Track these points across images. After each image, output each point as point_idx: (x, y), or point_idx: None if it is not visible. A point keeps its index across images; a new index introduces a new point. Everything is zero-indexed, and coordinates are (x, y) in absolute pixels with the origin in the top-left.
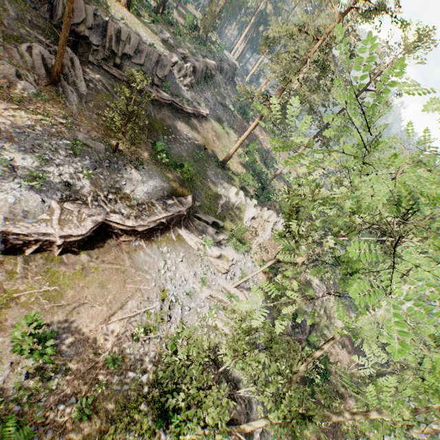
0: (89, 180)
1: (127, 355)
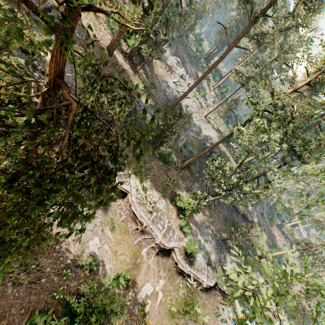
0: (214, 254)
1: None
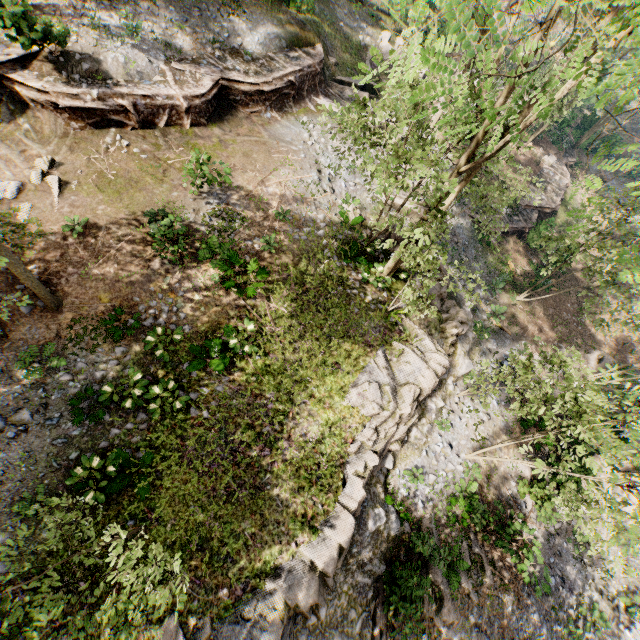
0: (185, 37)
1: (296, 215)
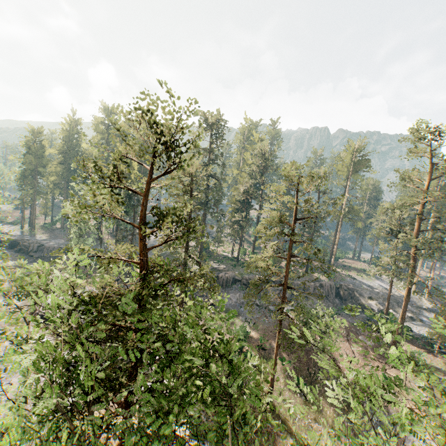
0: None
1: None
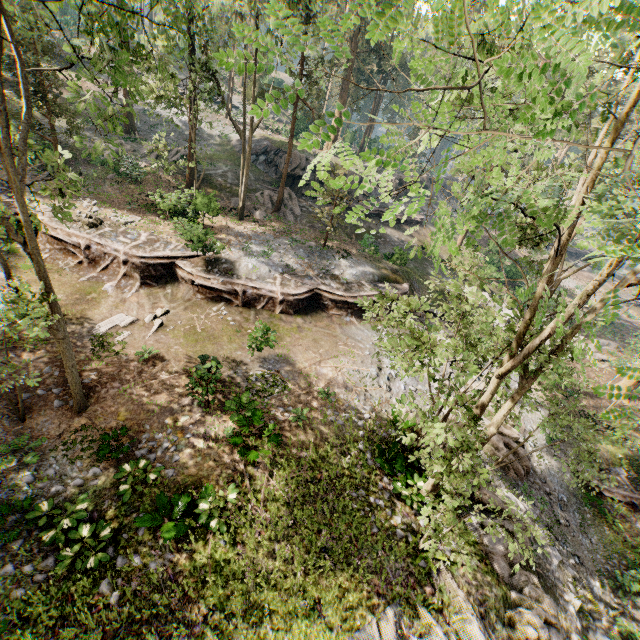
0: (303, 264)
1: (341, 399)
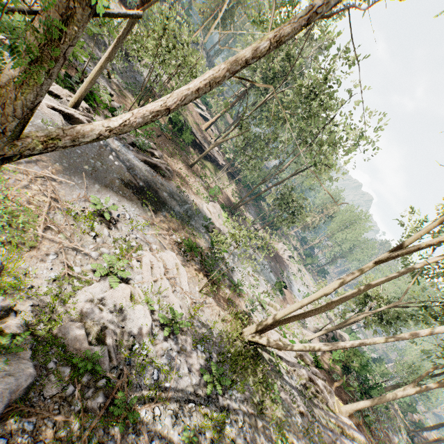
0: None
1: None
